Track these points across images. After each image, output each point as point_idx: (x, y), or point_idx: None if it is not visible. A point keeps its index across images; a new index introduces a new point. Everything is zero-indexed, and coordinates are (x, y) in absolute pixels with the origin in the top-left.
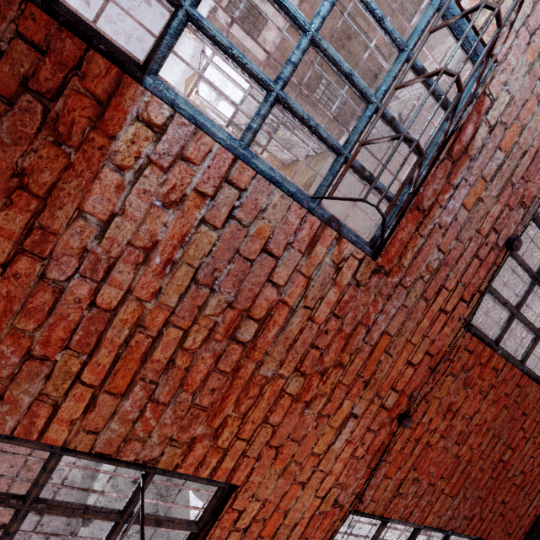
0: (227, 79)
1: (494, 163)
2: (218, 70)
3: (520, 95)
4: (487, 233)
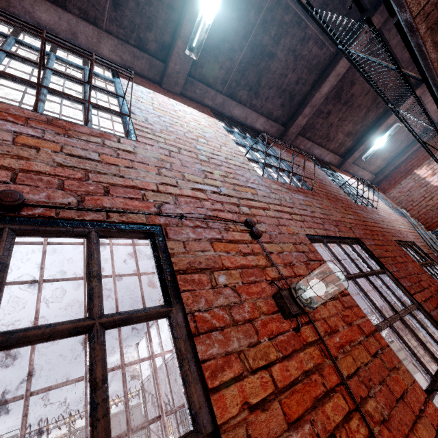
0: (159, 344)
1: (85, 154)
2: (158, 334)
3: (144, 160)
4: (3, 168)
